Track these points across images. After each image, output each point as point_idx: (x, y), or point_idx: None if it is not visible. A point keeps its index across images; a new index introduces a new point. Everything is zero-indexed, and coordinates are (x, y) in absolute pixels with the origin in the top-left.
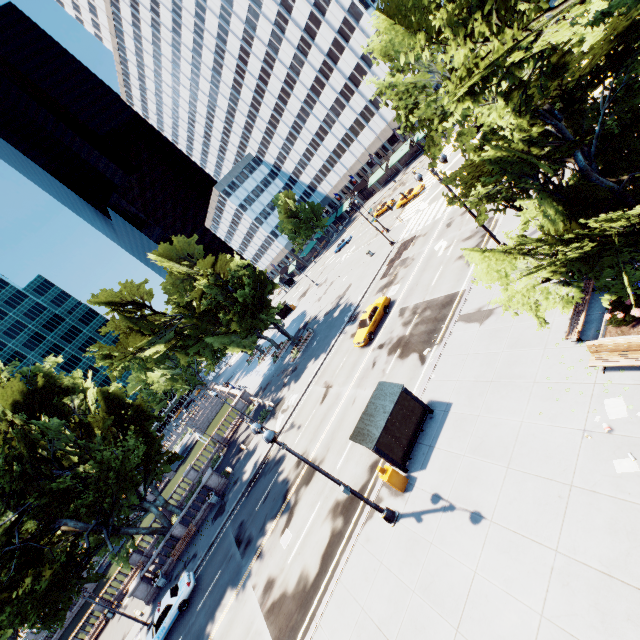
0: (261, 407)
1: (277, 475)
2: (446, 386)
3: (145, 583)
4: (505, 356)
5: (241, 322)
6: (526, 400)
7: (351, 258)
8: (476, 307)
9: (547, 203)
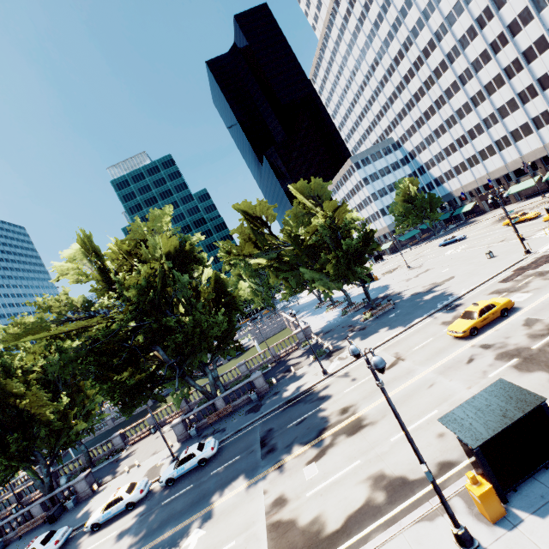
0: (318, 346)
1: (317, 409)
2: None
3: (183, 425)
4: None
5: (336, 266)
6: None
7: (459, 254)
8: None
9: None
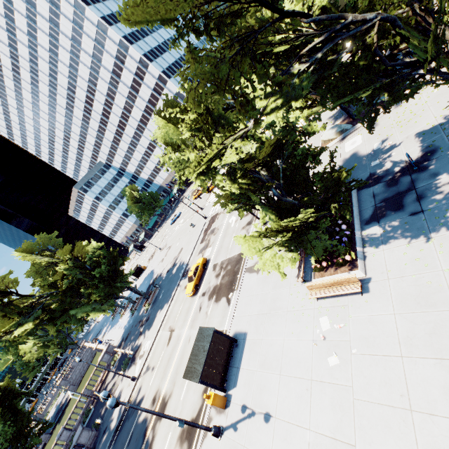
0: (124, 356)
1: (138, 416)
2: (243, 320)
3: None
4: (271, 295)
5: (100, 292)
6: (284, 324)
7: (181, 228)
8: (254, 262)
9: (267, 211)
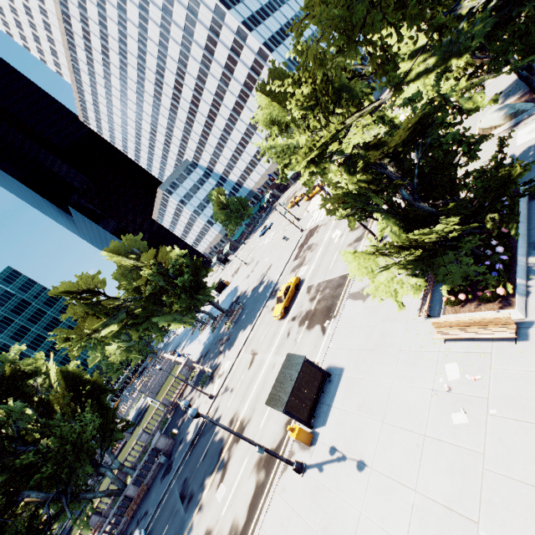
0: (202, 372)
1: (214, 434)
2: (340, 353)
3: None
4: (380, 328)
5: (181, 302)
6: (394, 365)
7: (272, 241)
8: (360, 287)
9: (390, 220)
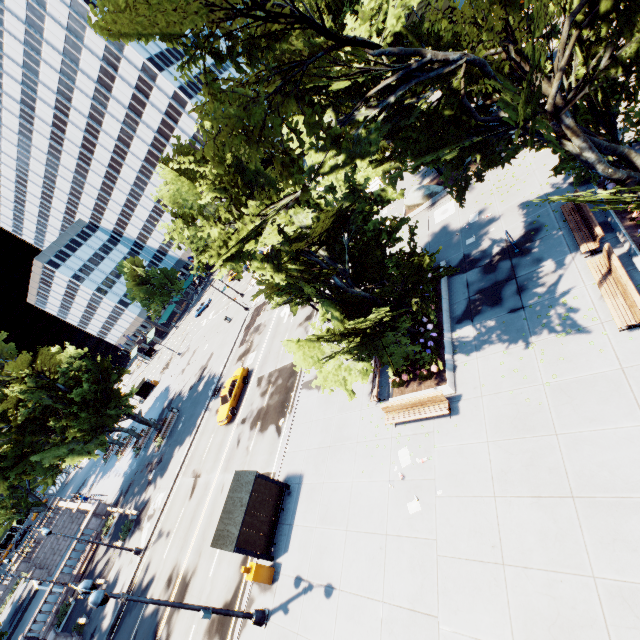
0: (123, 518)
1: (145, 607)
2: (298, 457)
3: None
4: (337, 420)
5: (81, 424)
6: (353, 460)
7: (212, 323)
8: (314, 374)
9: (329, 306)
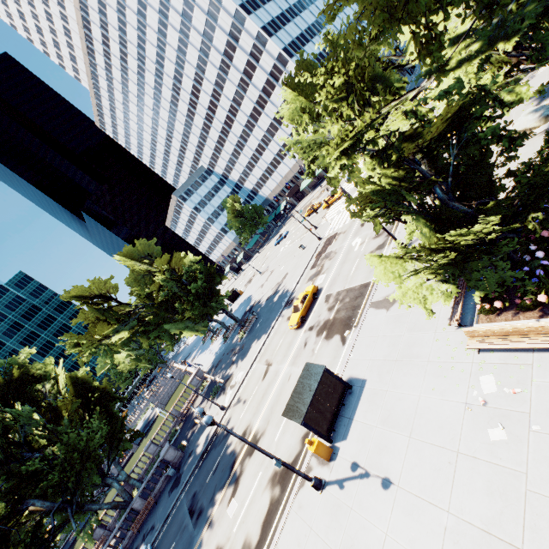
0: (213, 383)
1: (225, 447)
2: (362, 364)
3: None
4: (406, 338)
5: (194, 310)
6: (422, 377)
7: (287, 250)
8: (384, 295)
9: (421, 222)
